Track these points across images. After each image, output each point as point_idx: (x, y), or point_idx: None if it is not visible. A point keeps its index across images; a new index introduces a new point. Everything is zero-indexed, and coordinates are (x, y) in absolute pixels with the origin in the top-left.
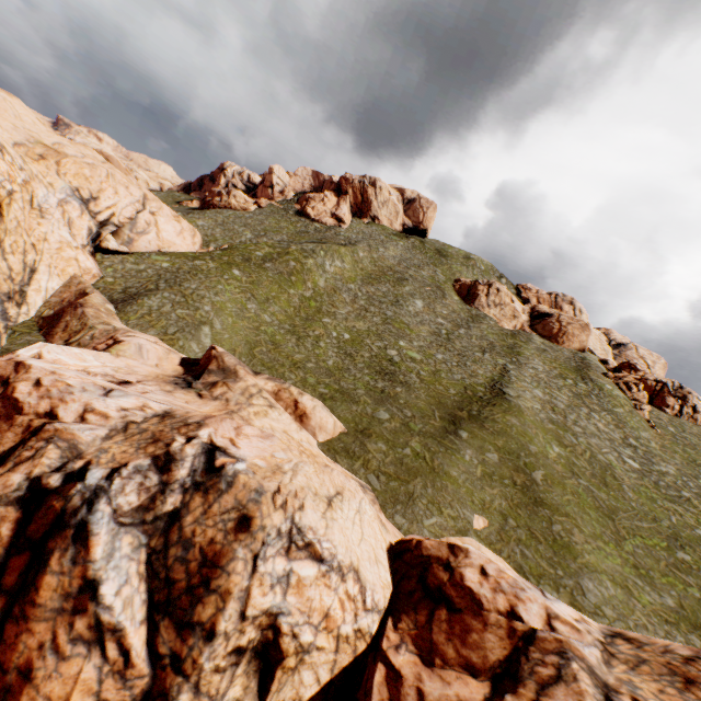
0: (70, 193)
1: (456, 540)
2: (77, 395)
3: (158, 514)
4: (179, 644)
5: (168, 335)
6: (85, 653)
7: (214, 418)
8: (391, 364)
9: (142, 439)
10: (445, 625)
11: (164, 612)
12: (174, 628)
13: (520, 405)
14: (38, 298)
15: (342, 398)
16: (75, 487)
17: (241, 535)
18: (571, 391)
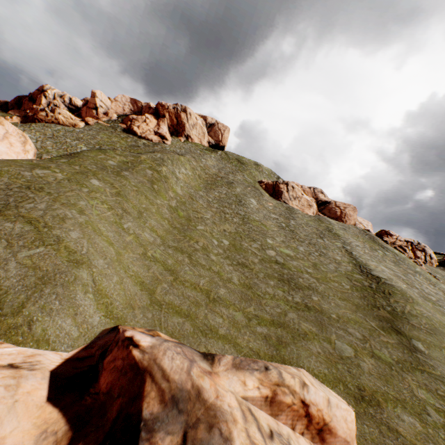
0: None
1: None
2: None
3: None
4: None
5: (4, 318)
6: None
7: None
8: (281, 266)
9: None
10: None
11: None
12: None
13: (404, 289)
14: None
15: (287, 334)
16: None
17: None
18: (389, 261)
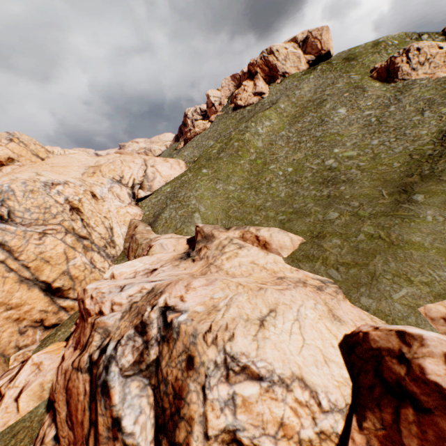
0: (111, 182)
1: (435, 306)
2: (107, 297)
3: (148, 363)
4: None
5: (177, 229)
6: None
7: (169, 285)
8: (331, 171)
9: (134, 315)
10: (414, 429)
11: (164, 433)
12: (168, 445)
13: None
14: (120, 240)
15: (296, 216)
16: (102, 358)
17: (190, 372)
18: None
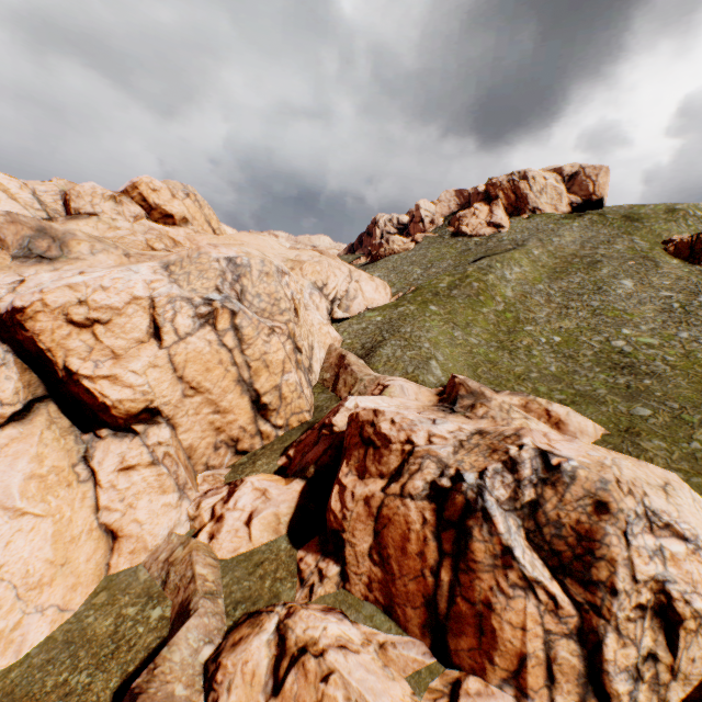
0: (312, 287)
1: None
2: (419, 426)
3: (521, 503)
4: (588, 596)
5: (409, 374)
6: (523, 595)
7: (524, 430)
8: (623, 356)
9: (482, 451)
10: None
11: (562, 573)
12: (578, 584)
13: None
14: (317, 366)
15: (583, 401)
16: (462, 486)
17: (602, 516)
18: None
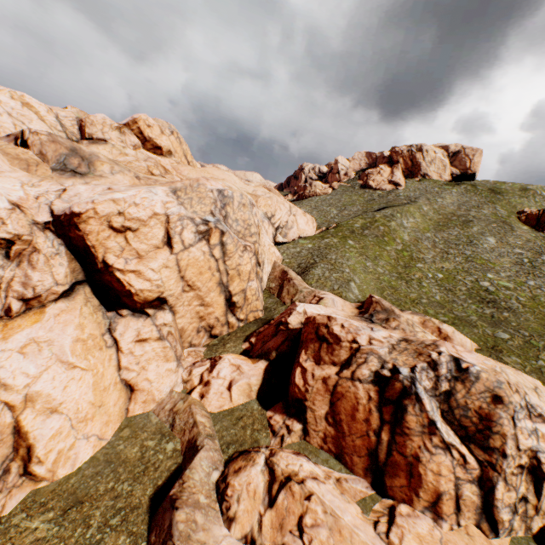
0: (263, 216)
1: None
2: (362, 331)
3: (439, 392)
4: (487, 457)
5: (335, 290)
6: (442, 453)
7: (439, 341)
8: (488, 294)
9: (410, 353)
10: None
11: (468, 441)
12: (479, 449)
13: None
14: (265, 277)
15: (461, 323)
16: (399, 376)
17: (498, 405)
18: None
